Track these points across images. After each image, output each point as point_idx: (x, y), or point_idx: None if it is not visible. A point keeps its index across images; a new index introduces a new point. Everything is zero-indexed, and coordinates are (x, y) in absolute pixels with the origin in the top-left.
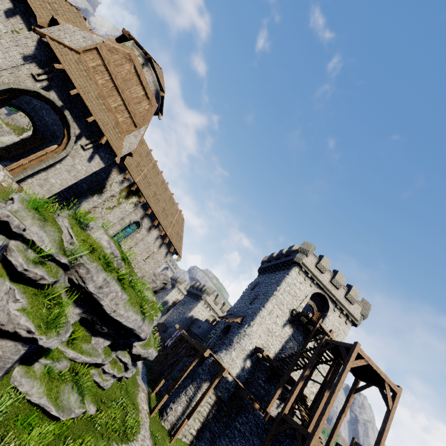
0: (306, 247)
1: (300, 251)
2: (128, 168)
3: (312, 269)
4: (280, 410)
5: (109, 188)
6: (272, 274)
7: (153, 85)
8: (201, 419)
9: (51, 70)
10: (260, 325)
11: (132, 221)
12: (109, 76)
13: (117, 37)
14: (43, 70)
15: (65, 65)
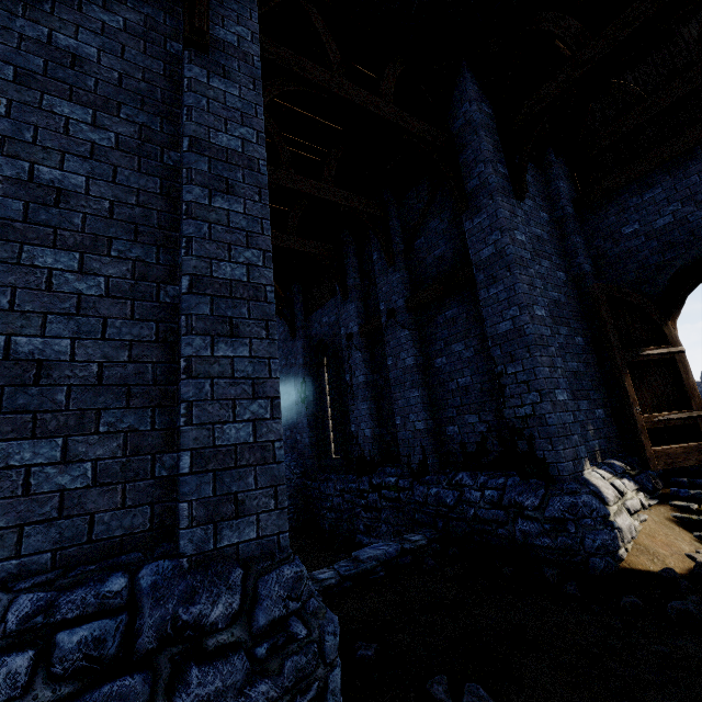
0: None
1: None
2: None
3: None
4: None
5: None
6: None
7: None
8: None
9: None
10: None
11: None
12: None
13: None
14: None
15: None
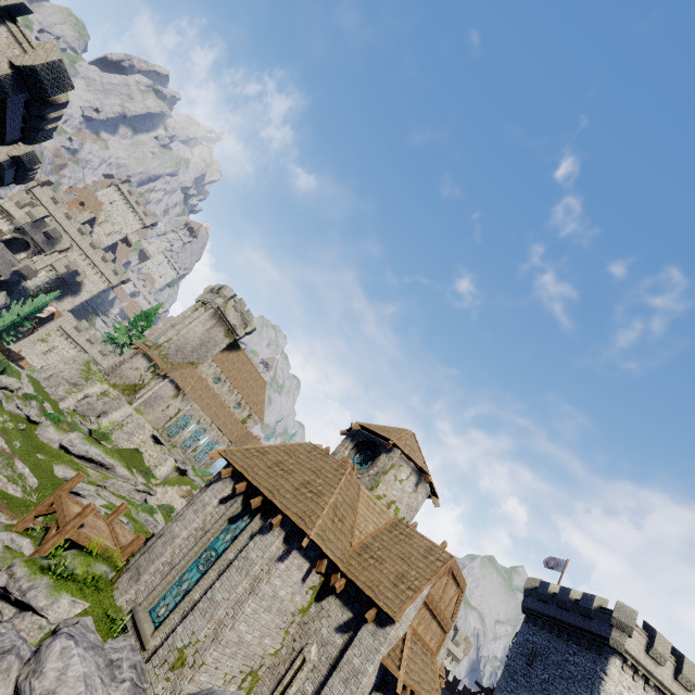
0: (626, 619)
1: (615, 625)
2: None
3: (642, 659)
4: None
5: None
6: (563, 643)
7: (425, 496)
8: None
9: (385, 681)
10: None
11: None
12: (429, 611)
13: (364, 426)
14: (379, 691)
15: (409, 679)
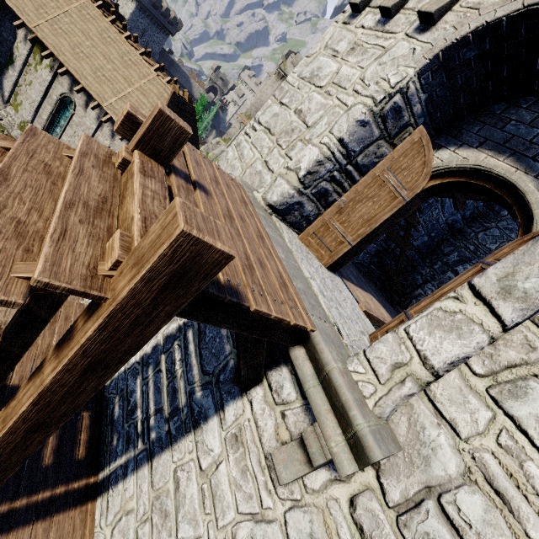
0: None
1: None
2: (17, 12)
3: None
4: None
5: (18, 53)
6: None
7: None
8: None
9: None
10: None
11: (59, 97)
12: None
13: None
14: None
15: None
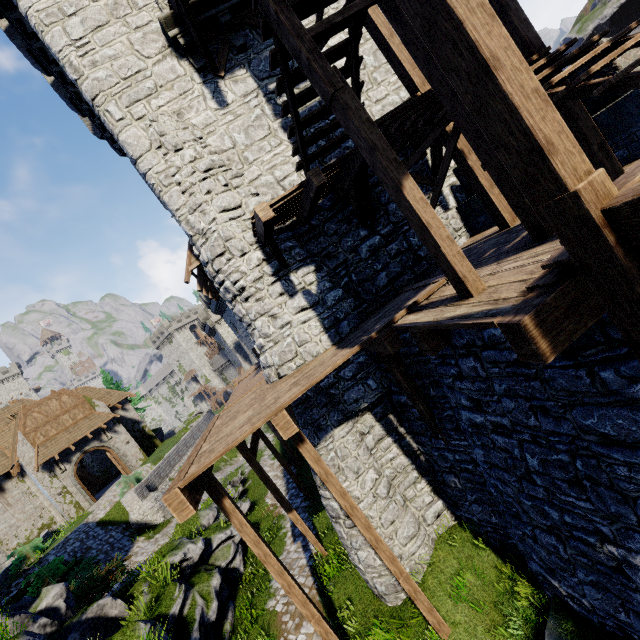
0: None
1: None
2: None
3: None
4: (454, 202)
5: None
6: None
7: None
8: (411, 479)
9: None
10: (192, 198)
11: None
12: None
13: None
14: None
15: None
